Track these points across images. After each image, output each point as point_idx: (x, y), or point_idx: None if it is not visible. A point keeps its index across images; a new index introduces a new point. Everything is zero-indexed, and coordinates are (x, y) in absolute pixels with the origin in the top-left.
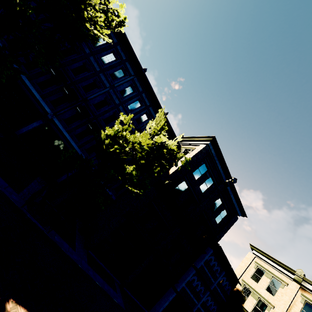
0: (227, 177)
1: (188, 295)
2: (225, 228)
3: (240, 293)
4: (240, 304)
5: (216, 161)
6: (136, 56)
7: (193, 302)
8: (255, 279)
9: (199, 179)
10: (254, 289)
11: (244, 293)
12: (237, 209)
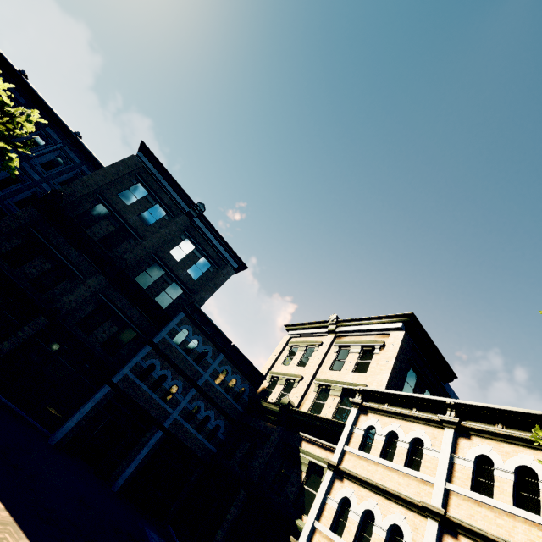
0: (188, 203)
1: (146, 395)
2: (210, 285)
3: (266, 391)
4: (259, 400)
5: (160, 180)
6: (1, 54)
7: (161, 409)
8: (288, 363)
9: (133, 204)
10: (282, 372)
11: (272, 387)
12: (226, 256)
